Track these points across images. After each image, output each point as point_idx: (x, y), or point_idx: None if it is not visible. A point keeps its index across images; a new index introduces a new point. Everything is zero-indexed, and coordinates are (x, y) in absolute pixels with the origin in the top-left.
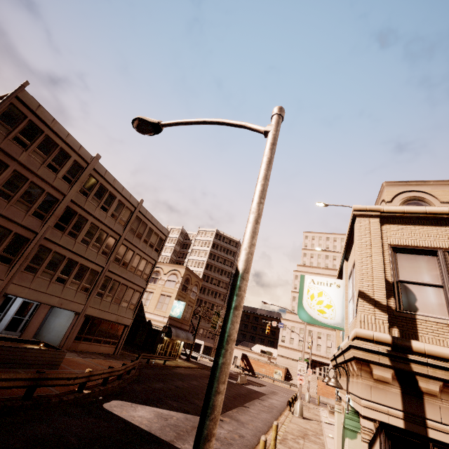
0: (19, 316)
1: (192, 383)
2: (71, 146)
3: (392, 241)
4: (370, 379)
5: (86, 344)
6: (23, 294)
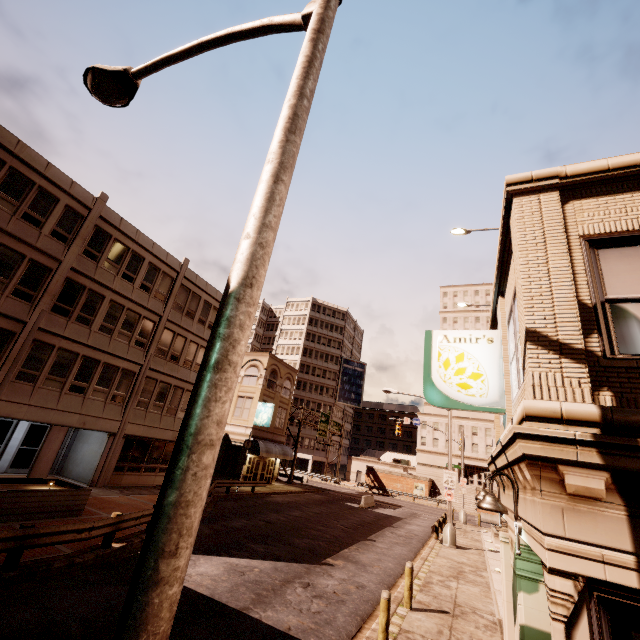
0: (29, 447)
1: (292, 514)
2: (56, 184)
3: (587, 229)
4: (560, 494)
5: (133, 475)
6: (21, 414)
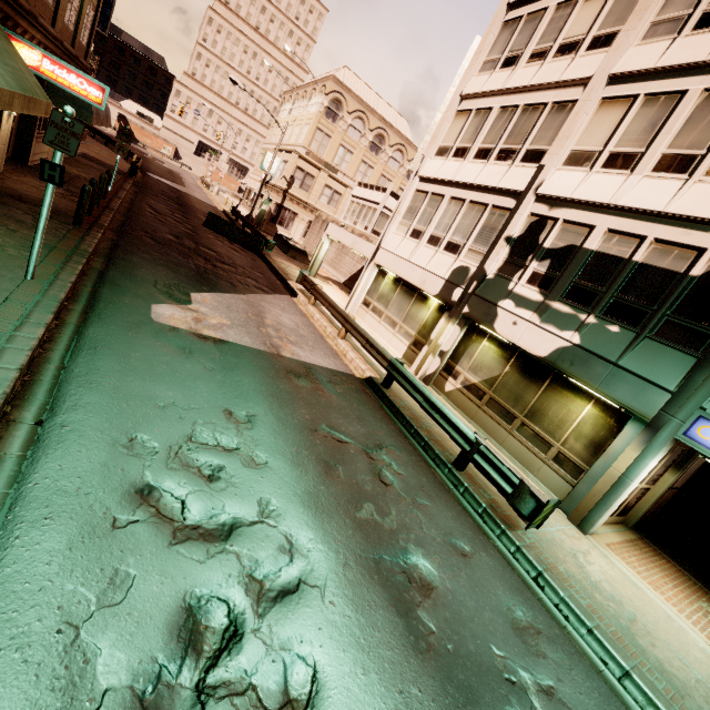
0: None
1: None
2: None
3: (298, 165)
4: (278, 195)
5: None
6: None
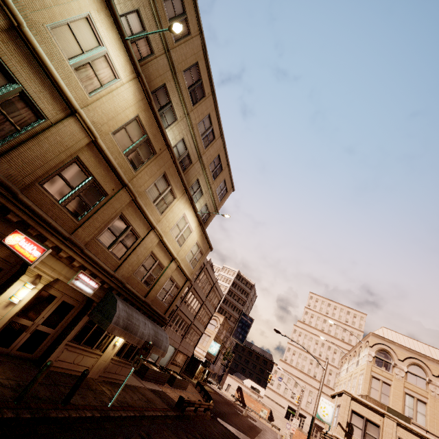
0: None
1: (226, 410)
2: None
3: (352, 408)
4: None
5: (172, 366)
6: None
